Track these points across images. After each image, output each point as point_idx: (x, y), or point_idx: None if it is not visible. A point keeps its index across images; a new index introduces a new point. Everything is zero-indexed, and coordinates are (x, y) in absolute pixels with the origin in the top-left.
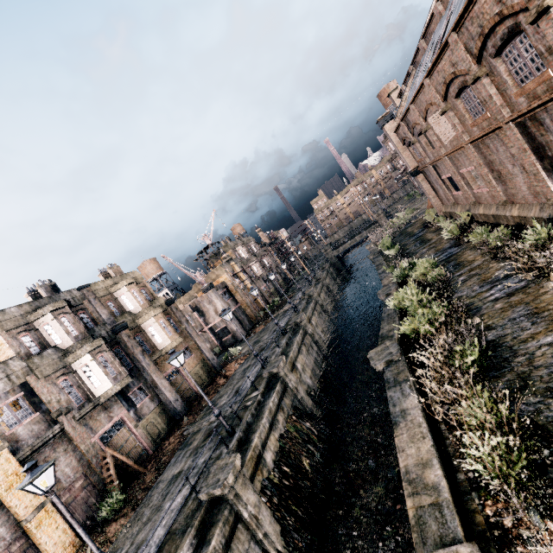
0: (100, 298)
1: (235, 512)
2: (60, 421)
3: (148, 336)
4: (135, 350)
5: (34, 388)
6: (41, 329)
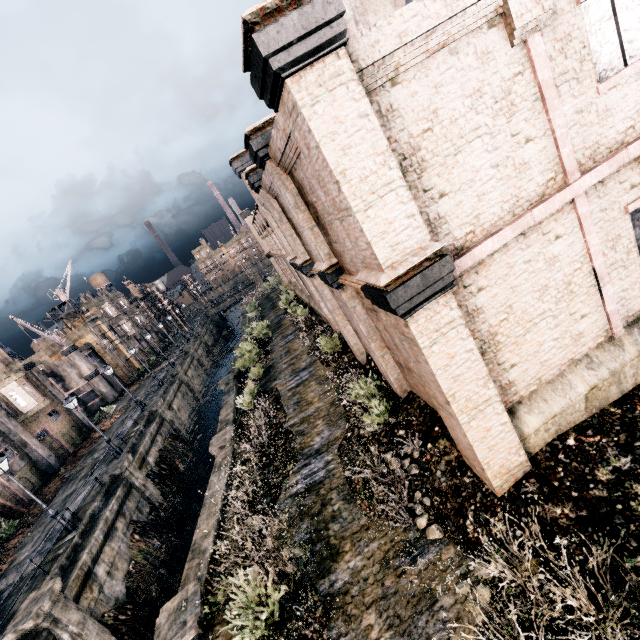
0: None
1: (130, 483)
2: None
3: (9, 401)
4: None
5: None
6: None
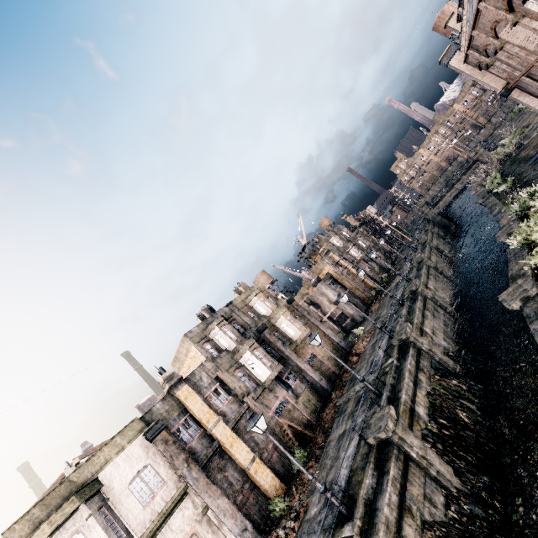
0: (241, 309)
1: (403, 452)
2: (245, 401)
3: (282, 332)
4: (277, 344)
5: (223, 379)
6: (214, 339)
